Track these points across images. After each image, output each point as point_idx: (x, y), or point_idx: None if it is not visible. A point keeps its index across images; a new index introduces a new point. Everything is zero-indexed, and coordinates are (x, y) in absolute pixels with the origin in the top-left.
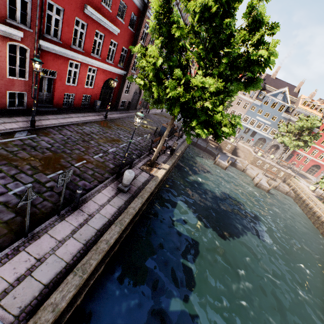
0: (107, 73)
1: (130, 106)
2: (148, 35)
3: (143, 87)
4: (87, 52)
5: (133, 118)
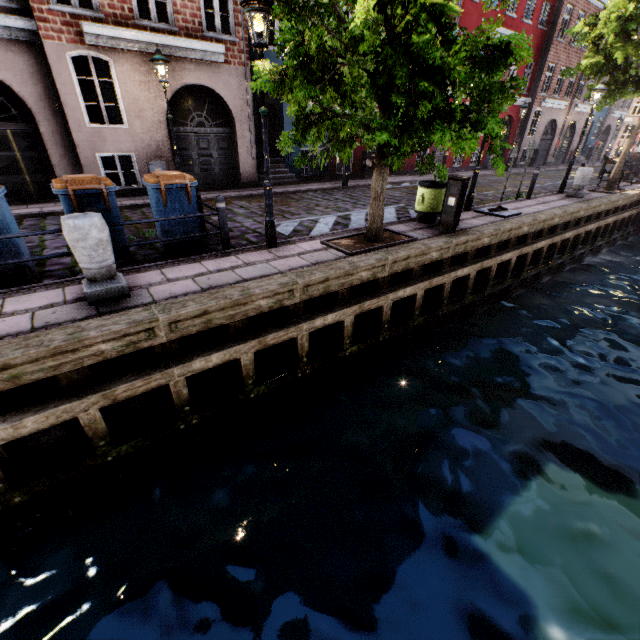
0: None
1: (536, 156)
2: (570, 22)
3: (590, 72)
4: None
5: (545, 171)
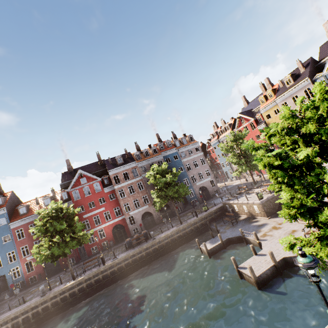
0: (111, 225)
1: (141, 228)
2: (125, 191)
3: None
4: (93, 227)
5: None
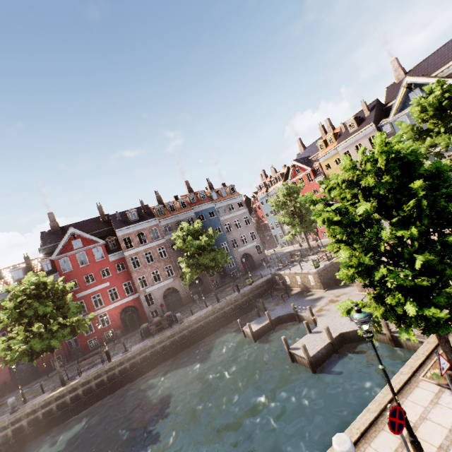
0: (119, 307)
1: (163, 311)
2: (140, 259)
3: None
4: (92, 310)
5: None
